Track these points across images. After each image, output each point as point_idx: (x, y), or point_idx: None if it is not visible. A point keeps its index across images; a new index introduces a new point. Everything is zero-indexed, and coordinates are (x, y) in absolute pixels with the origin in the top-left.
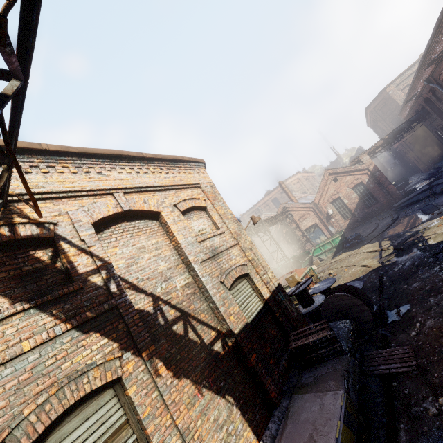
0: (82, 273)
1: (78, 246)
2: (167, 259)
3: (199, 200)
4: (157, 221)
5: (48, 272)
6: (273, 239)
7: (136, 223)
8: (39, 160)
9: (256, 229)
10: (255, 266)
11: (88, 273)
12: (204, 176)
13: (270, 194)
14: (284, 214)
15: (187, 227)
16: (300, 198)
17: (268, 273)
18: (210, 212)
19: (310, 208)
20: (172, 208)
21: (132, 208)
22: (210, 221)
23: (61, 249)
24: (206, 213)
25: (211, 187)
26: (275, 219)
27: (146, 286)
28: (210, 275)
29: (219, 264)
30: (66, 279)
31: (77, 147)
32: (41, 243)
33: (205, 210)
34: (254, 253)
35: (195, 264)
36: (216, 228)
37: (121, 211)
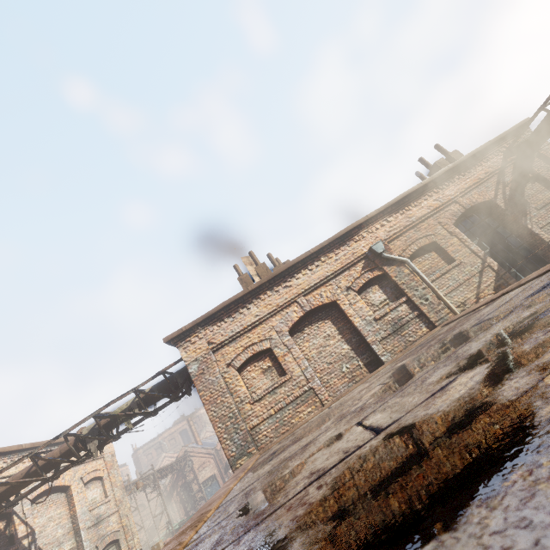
0: (20, 538)
1: (21, 518)
2: (64, 527)
3: (100, 470)
4: (65, 492)
5: (2, 537)
6: (161, 496)
7: (51, 496)
8: (17, 455)
9: (144, 483)
10: (126, 531)
11: (22, 537)
12: (109, 446)
13: (181, 423)
14: (184, 459)
15: (85, 497)
16: (209, 437)
17: (135, 539)
18: (105, 480)
19: (212, 455)
20: (79, 481)
21: (55, 485)
22: (102, 490)
23: (13, 520)
24: (101, 482)
25: (112, 456)
26: (171, 468)
27: (47, 549)
28: (90, 540)
29: (99, 530)
30: (9, 542)
31: (38, 442)
32: (2, 516)
33: (101, 478)
34: (129, 519)
35: (83, 530)
36: (105, 496)
37: (48, 488)
